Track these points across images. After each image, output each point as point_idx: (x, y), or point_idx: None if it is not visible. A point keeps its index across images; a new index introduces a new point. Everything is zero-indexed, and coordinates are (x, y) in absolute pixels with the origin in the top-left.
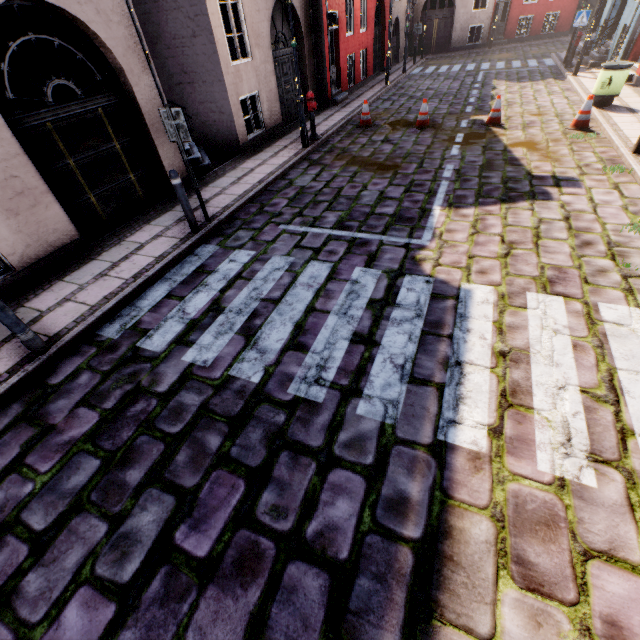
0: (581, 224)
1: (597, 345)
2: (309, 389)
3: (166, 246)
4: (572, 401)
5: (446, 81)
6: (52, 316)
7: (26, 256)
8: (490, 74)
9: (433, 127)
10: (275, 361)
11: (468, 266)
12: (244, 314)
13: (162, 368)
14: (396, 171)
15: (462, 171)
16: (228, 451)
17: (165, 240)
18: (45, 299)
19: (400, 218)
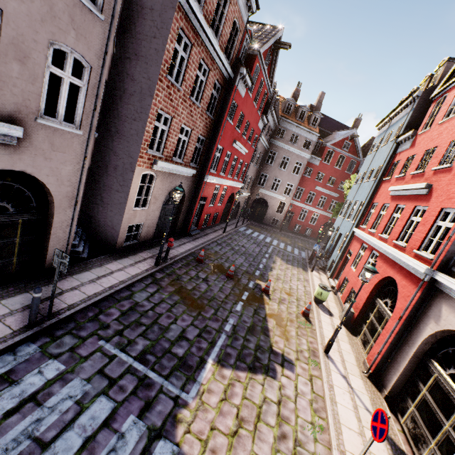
0: (285, 412)
1: None
2: None
3: None
4: None
5: (253, 244)
6: None
7: None
8: (275, 250)
9: (235, 279)
10: None
11: (207, 439)
12: None
13: None
14: (200, 311)
15: (237, 328)
16: None
17: None
18: None
19: (184, 363)
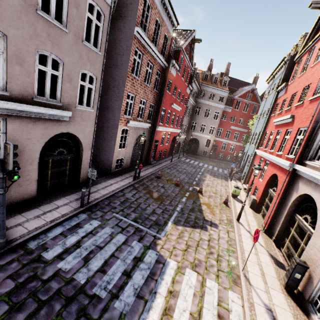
0: (212, 244)
1: (201, 295)
2: (101, 291)
3: (68, 210)
4: (186, 317)
5: (191, 167)
6: (11, 231)
7: (13, 201)
8: (206, 170)
9: (180, 186)
10: (92, 275)
11: (172, 251)
12: (87, 250)
13: (48, 267)
14: (162, 202)
15: (183, 209)
16: (62, 312)
17: (68, 207)
18: (11, 221)
19: (156, 223)
